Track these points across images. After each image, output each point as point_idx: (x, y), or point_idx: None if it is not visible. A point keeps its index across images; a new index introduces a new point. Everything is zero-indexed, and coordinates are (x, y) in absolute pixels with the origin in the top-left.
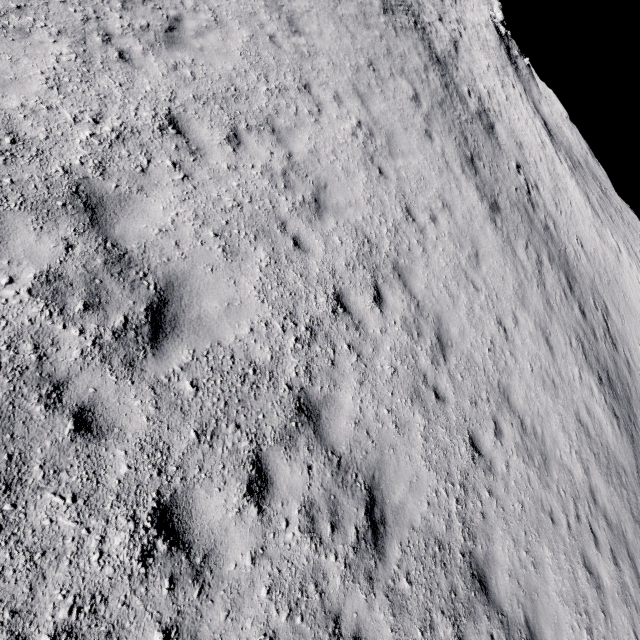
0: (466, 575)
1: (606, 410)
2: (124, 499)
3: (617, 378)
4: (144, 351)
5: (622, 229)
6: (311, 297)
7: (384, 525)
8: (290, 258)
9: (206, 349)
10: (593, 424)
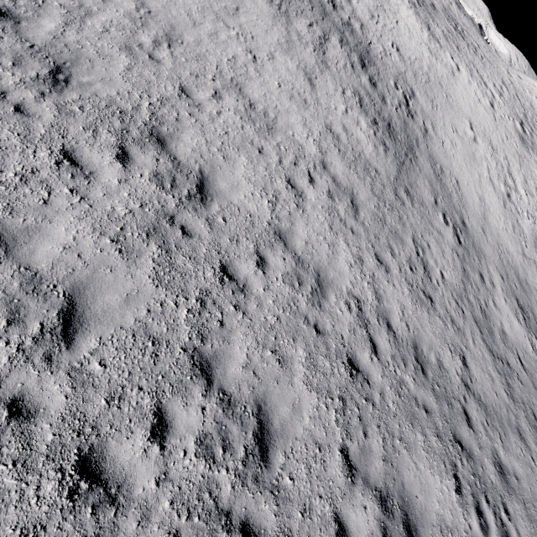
0: (144, 132)
1: (372, 138)
2: None
3: (402, 131)
4: None
5: (470, 58)
6: None
7: (67, 84)
8: None
9: None
10: (348, 137)
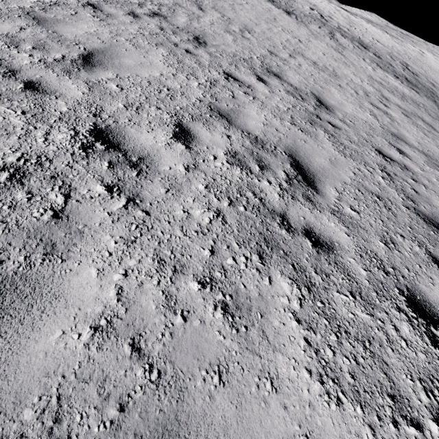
0: (263, 70)
1: (403, 85)
2: None
3: (418, 83)
4: None
5: (425, 46)
6: None
7: (205, 44)
8: None
9: None
10: (387, 84)
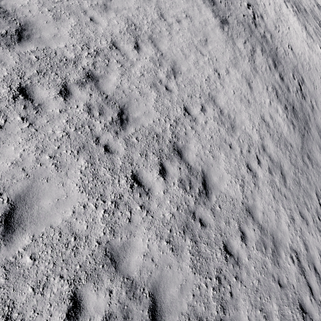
0: (170, 148)
1: (286, 120)
2: (6, 81)
3: (300, 110)
4: (14, 43)
5: None
6: (98, 40)
7: (127, 121)
8: (88, 25)
9: (43, 48)
10: (273, 123)
